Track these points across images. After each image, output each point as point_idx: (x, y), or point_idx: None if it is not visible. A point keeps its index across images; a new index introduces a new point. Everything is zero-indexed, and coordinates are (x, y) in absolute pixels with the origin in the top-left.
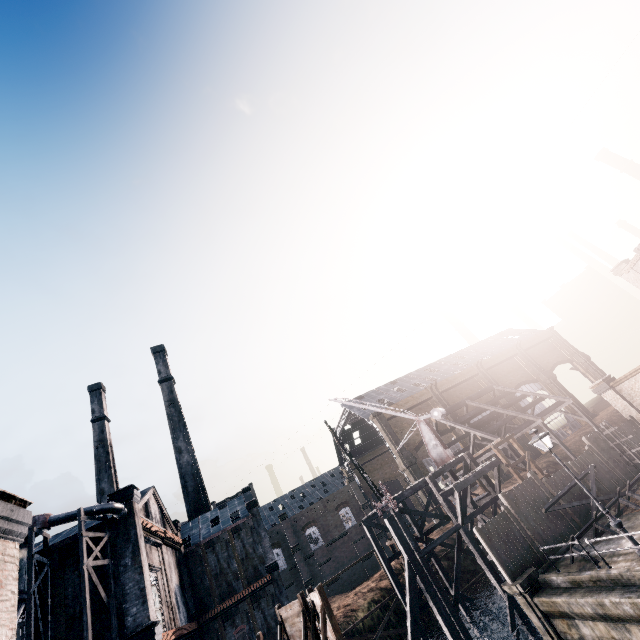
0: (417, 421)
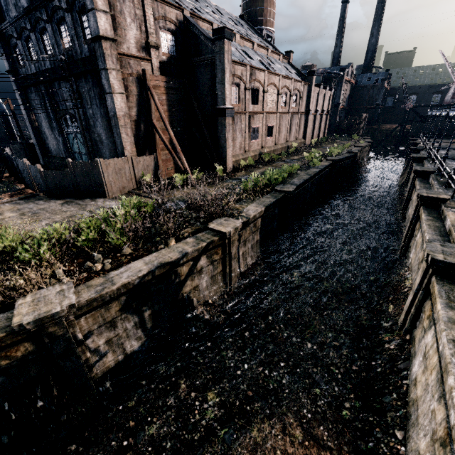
0: (453, 83)
